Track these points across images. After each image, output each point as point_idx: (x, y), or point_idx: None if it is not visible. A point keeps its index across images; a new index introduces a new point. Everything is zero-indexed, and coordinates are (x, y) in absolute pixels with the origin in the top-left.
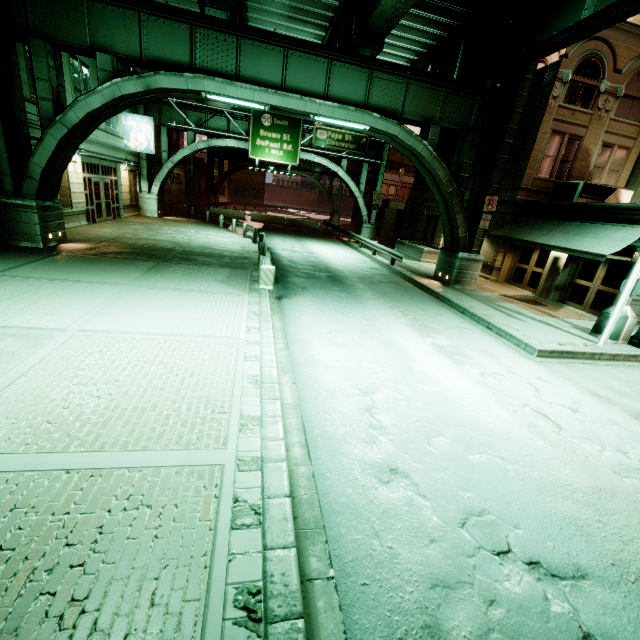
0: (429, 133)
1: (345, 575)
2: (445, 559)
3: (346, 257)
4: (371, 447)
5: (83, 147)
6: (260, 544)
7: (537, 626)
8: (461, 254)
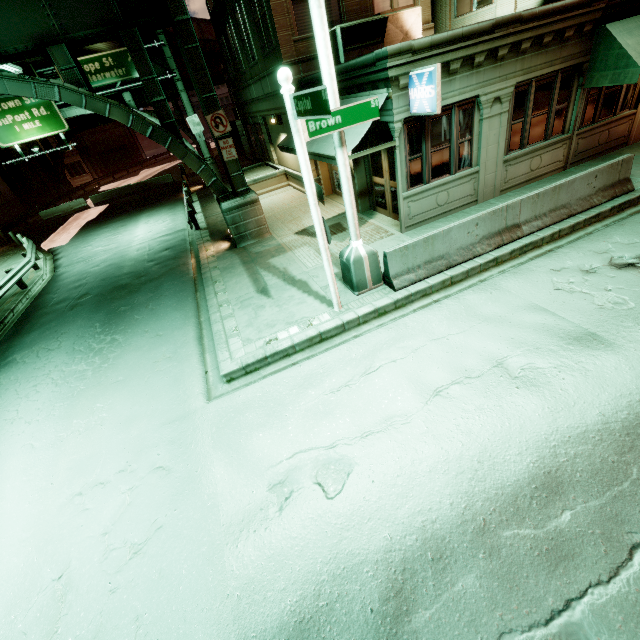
0: (56, 62)
1: None
2: None
3: (153, 237)
4: None
5: None
6: None
7: None
8: (223, 206)
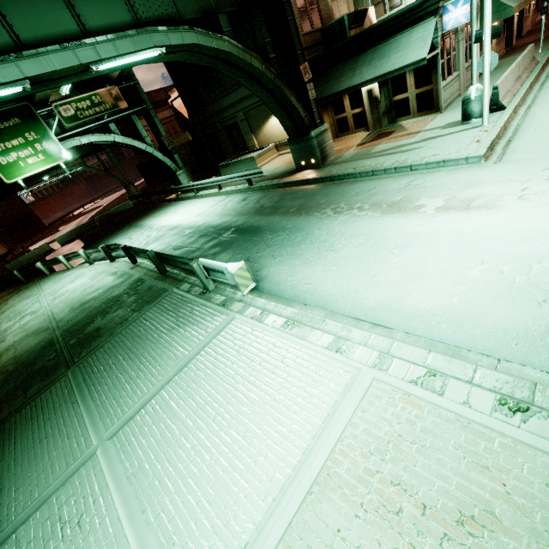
0: (220, 26)
1: None
2: None
3: (206, 208)
4: None
5: None
6: None
7: None
8: (314, 132)
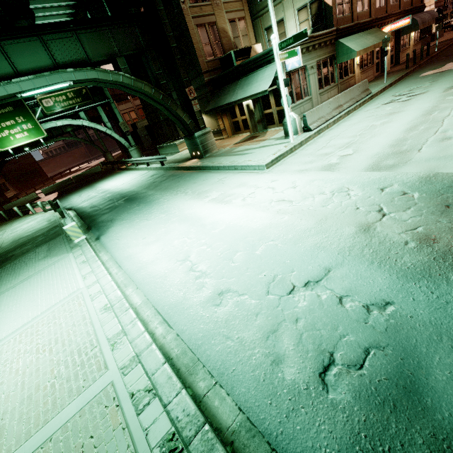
0: (119, 65)
1: (221, 375)
2: (267, 319)
3: (131, 179)
4: (202, 290)
5: None
6: (161, 407)
7: (320, 313)
8: (196, 134)
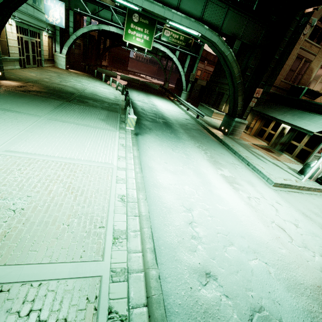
0: (234, 44)
1: None
2: None
3: (172, 110)
4: (194, 254)
5: (17, 15)
6: None
7: None
8: (237, 119)
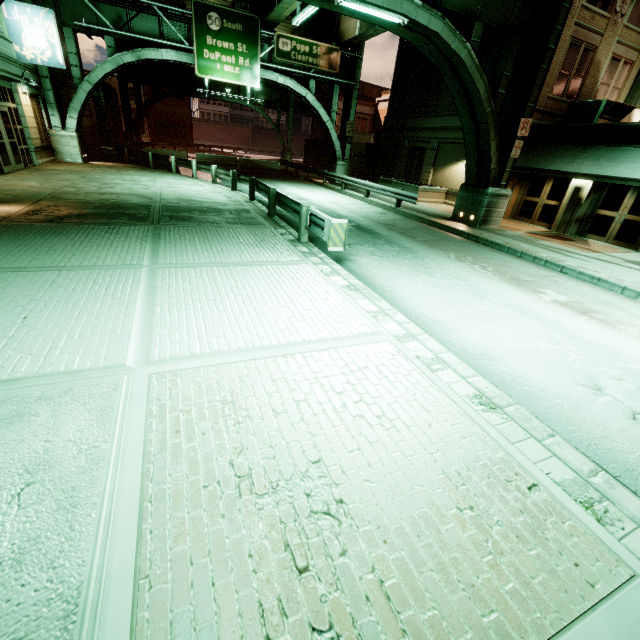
0: (471, 33)
1: None
2: None
3: (342, 201)
4: None
5: None
6: None
7: None
8: (491, 189)
